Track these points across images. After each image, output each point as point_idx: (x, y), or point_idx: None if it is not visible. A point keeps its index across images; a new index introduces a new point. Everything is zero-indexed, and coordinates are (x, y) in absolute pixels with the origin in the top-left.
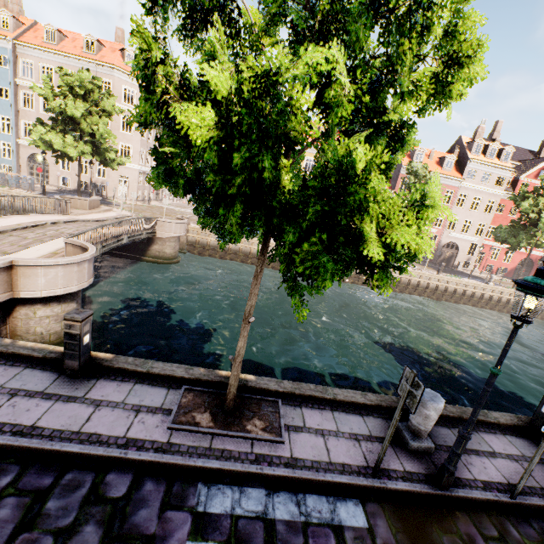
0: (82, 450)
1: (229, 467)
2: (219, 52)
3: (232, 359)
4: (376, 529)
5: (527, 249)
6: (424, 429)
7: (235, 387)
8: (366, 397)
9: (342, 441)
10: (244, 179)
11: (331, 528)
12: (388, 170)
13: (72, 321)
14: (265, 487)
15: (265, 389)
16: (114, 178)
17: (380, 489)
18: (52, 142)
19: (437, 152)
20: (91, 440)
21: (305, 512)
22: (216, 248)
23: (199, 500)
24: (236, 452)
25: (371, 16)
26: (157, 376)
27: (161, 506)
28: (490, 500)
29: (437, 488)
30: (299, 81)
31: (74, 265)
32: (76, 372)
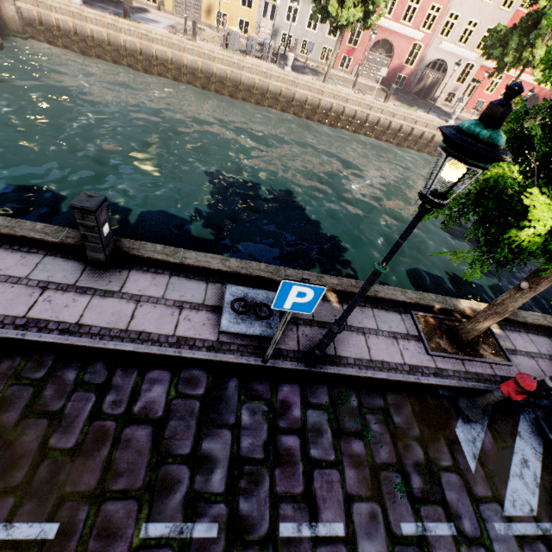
0: None
1: None
2: None
3: None
4: None
5: None
6: None
7: None
8: None
9: None
10: None
11: None
12: None
13: None
14: None
15: None
16: None
17: None
18: None
19: None
20: None
21: None
22: (70, 35)
23: None
24: None
25: None
26: None
27: None
28: None
29: None
30: None
31: None
32: None
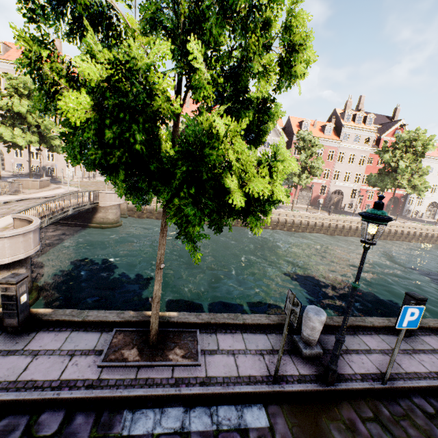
0: (17, 397)
1: (152, 393)
2: (97, 49)
3: (151, 300)
4: (276, 426)
5: (393, 190)
6: (313, 338)
7: (156, 324)
8: (270, 318)
9: (249, 357)
10: (123, 150)
11: (239, 431)
12: (262, 136)
13: (8, 284)
14: (183, 405)
15: (186, 322)
16: (62, 160)
17: (279, 392)
18: (2, 135)
19: (319, 122)
20: (27, 387)
21: (217, 421)
22: (152, 211)
23: (124, 425)
24: (159, 379)
25: (220, 17)
26: (92, 322)
27: (89, 436)
28: (366, 388)
29: (325, 385)
30: (173, 70)
31: (19, 236)
32: (17, 328)
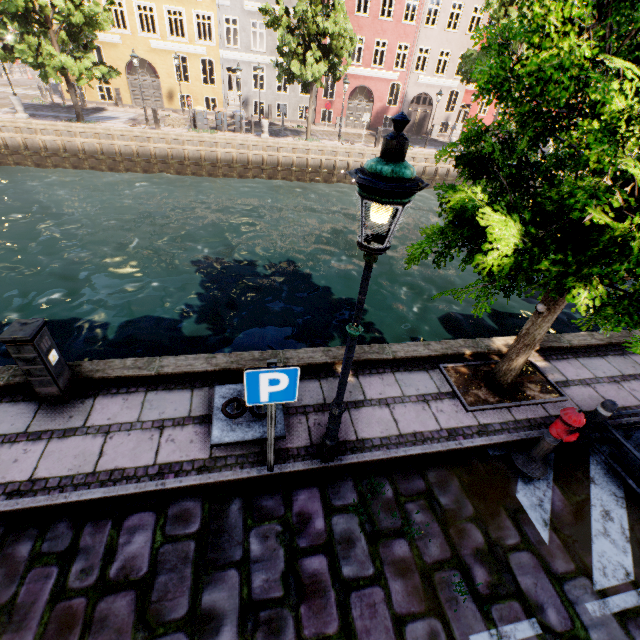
0: None
1: None
2: None
3: None
4: None
5: None
6: None
7: None
8: None
9: None
10: None
11: None
12: None
13: None
14: None
15: None
16: None
17: None
18: None
19: None
20: None
21: None
22: (20, 150)
23: None
24: None
25: None
26: None
27: None
28: None
29: None
30: None
31: None
32: None
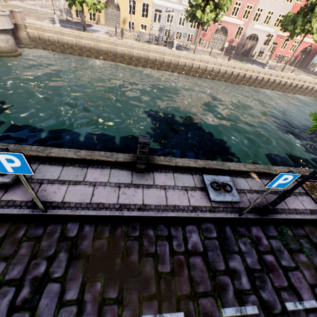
0: None
1: None
2: None
3: None
4: None
5: (310, 39)
6: None
7: None
8: None
9: None
10: None
11: None
12: None
13: None
14: None
15: None
16: None
17: None
18: None
19: None
20: None
21: None
22: (55, 43)
23: None
24: None
25: None
26: None
27: None
28: (25, 214)
29: None
30: None
31: None
32: None
